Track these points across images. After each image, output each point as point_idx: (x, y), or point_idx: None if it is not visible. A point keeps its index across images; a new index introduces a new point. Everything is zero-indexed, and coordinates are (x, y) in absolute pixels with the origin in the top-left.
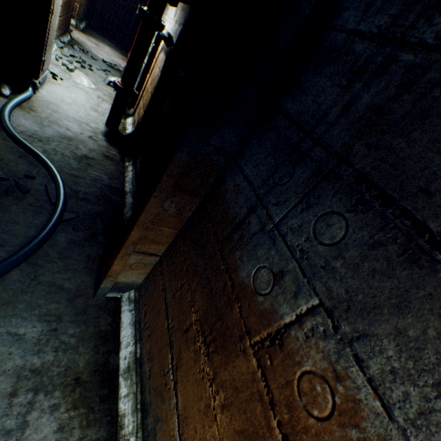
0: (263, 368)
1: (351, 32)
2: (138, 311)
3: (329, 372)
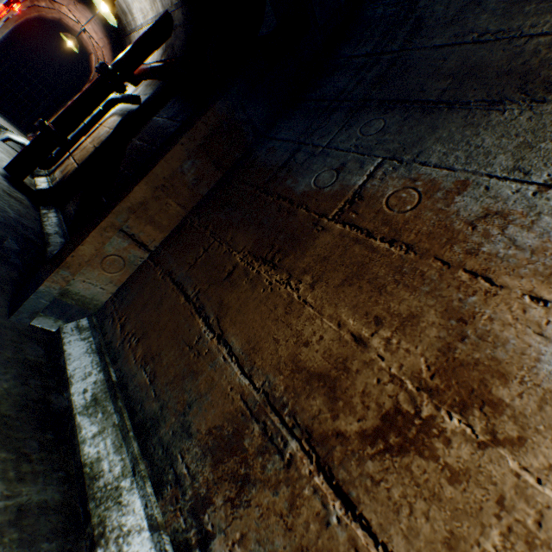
0: (350, 223)
1: (348, 57)
2: (101, 336)
3: (407, 183)
